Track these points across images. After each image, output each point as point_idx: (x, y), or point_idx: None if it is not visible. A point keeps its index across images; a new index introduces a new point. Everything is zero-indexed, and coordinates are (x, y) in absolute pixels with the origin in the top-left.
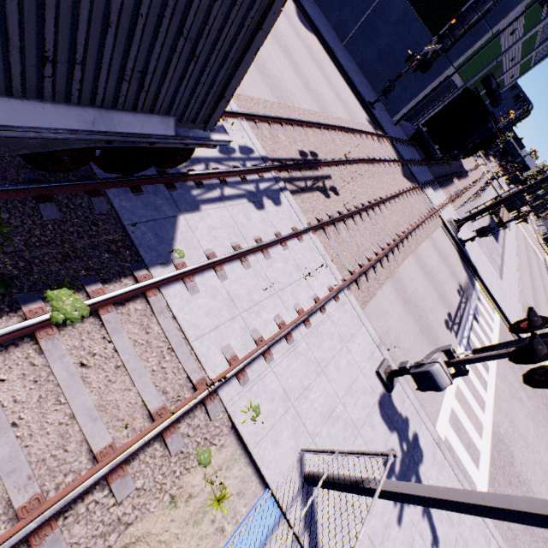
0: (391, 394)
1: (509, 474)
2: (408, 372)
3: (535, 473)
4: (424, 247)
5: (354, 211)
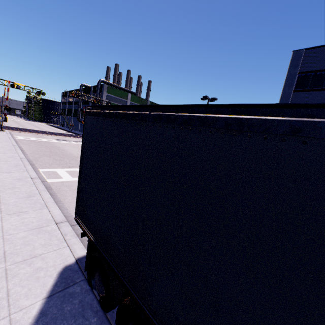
0: (0, 131)
1: (42, 142)
2: (1, 126)
3: (64, 145)
4: (70, 139)
5: (28, 130)
